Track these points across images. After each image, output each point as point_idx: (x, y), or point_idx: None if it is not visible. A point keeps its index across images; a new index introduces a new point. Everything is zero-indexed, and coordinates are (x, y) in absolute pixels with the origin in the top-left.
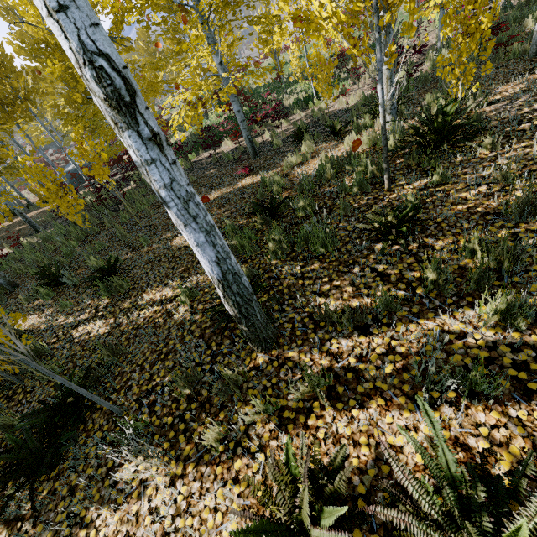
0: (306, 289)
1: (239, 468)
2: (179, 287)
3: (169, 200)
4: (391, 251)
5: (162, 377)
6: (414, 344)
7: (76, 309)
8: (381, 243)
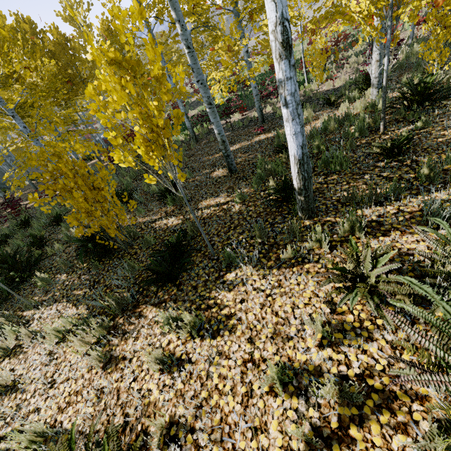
0: (331, 189)
1: (308, 267)
2: (237, 191)
3: (290, 103)
4: (391, 165)
5: (236, 237)
6: (416, 207)
7: (149, 213)
8: (382, 162)
